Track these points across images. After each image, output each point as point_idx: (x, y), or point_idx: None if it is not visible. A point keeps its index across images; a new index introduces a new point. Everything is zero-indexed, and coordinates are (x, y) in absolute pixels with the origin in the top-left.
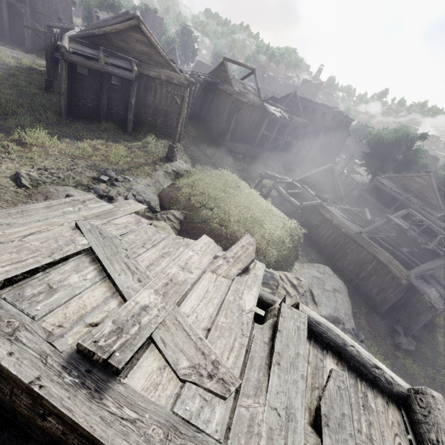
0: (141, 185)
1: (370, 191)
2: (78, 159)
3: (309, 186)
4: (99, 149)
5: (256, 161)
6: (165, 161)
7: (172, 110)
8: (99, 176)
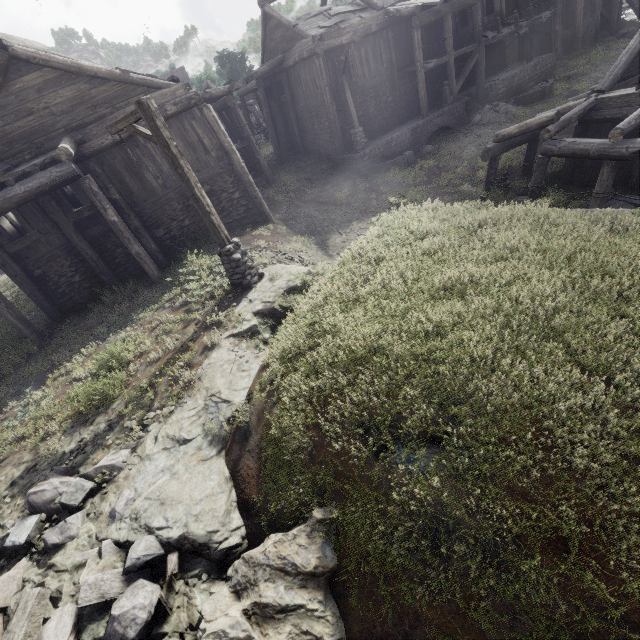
0: (154, 460)
1: None
2: (0, 469)
3: None
4: (77, 379)
5: (448, 138)
6: (232, 300)
7: (210, 173)
8: (2, 536)
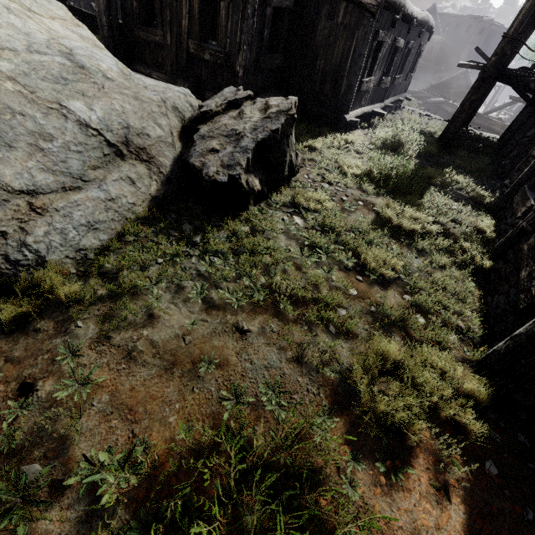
0: None
1: (519, 110)
2: None
3: (436, 94)
4: None
5: None
6: None
7: None
8: None
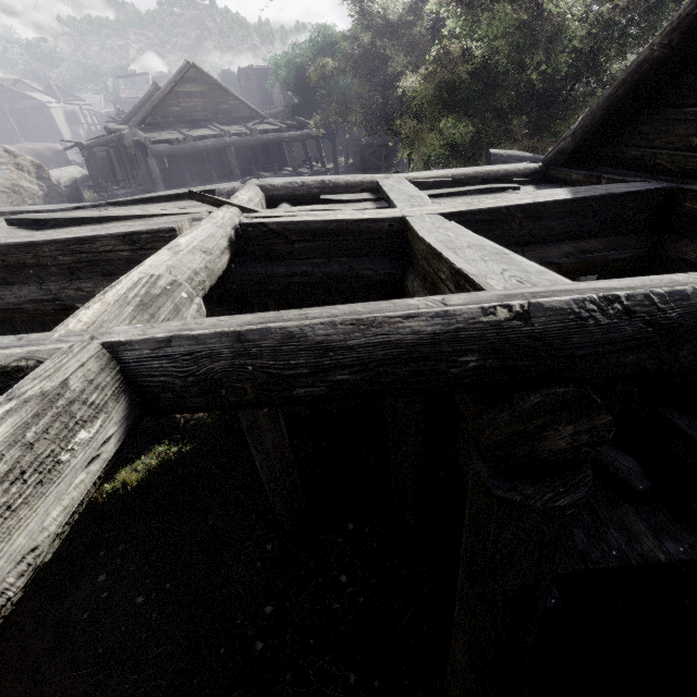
0: None
1: None
2: None
3: None
4: None
5: None
6: None
7: (48, 126)
8: None
